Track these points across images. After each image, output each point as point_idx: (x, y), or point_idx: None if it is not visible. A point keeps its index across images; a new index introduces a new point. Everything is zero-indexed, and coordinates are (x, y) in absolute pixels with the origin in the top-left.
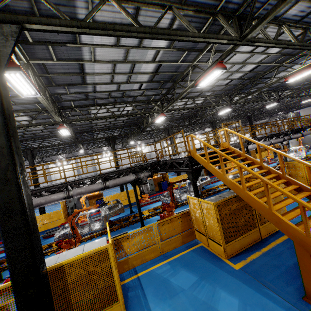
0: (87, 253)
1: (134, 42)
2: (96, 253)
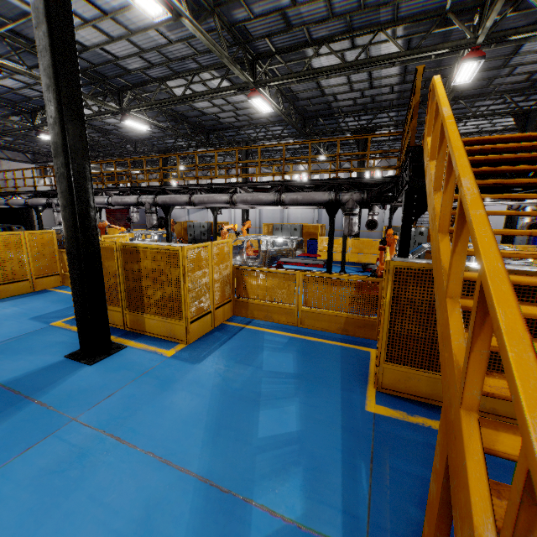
0: (159, 246)
1: None
2: (168, 252)
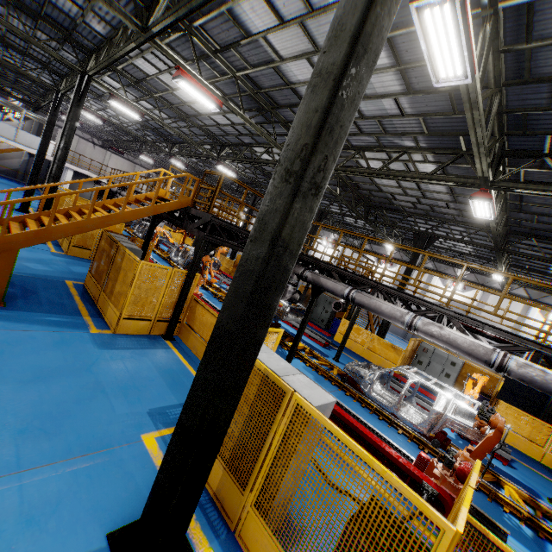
0: None
1: (164, 65)
2: None
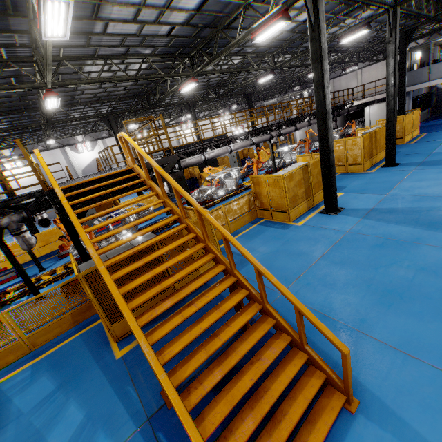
0: None
1: None
2: None
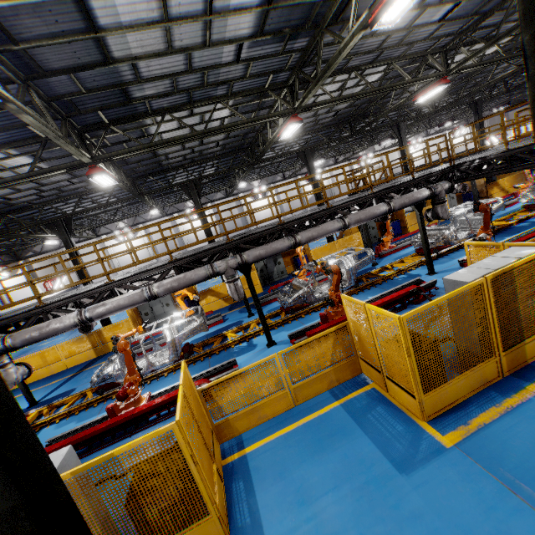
0: None
1: None
2: None
